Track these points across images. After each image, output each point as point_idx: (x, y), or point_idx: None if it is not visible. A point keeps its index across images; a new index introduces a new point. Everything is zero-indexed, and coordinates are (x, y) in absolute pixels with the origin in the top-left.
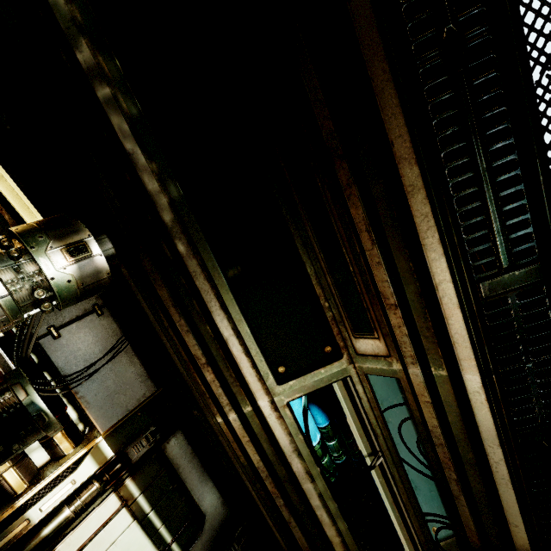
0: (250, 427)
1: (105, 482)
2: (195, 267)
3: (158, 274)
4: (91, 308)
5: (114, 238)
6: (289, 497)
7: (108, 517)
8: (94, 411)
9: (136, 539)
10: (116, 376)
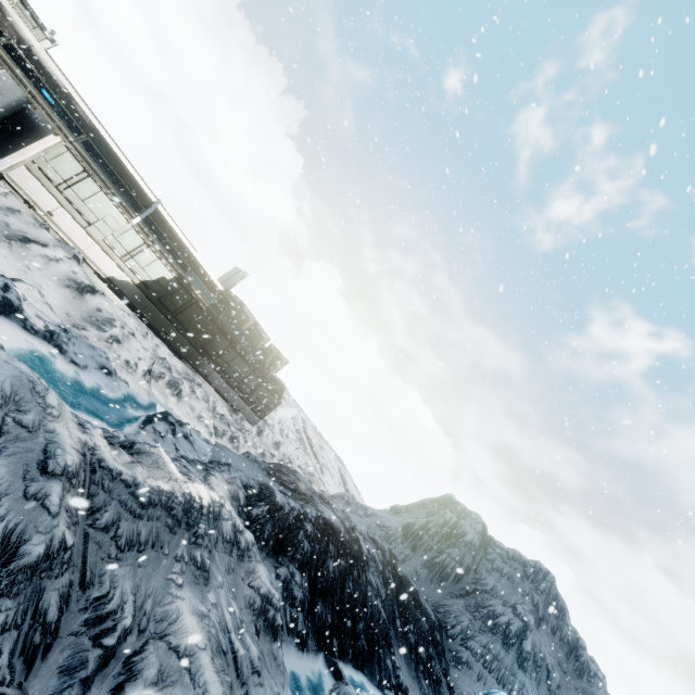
0: None
1: None
2: None
3: None
4: None
5: None
6: None
7: None
8: None
9: None
10: None
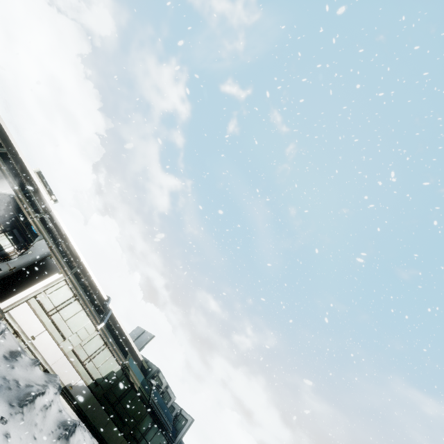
0: (20, 225)
1: (3, 232)
2: (11, 206)
3: (7, 206)
4: (1, 210)
5: (2, 202)
6: (27, 236)
7: (3, 236)
8: (1, 223)
9: (7, 240)
10: (5, 219)
